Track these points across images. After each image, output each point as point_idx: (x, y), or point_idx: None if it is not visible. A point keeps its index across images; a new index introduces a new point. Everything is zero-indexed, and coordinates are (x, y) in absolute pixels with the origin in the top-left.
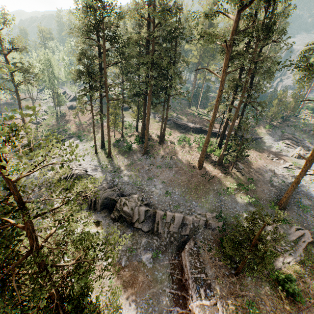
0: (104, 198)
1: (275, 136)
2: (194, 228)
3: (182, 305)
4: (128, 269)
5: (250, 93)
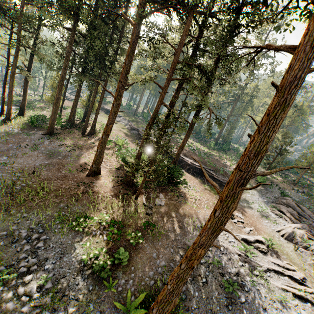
0: None
1: (269, 195)
2: None
3: None
4: None
5: None
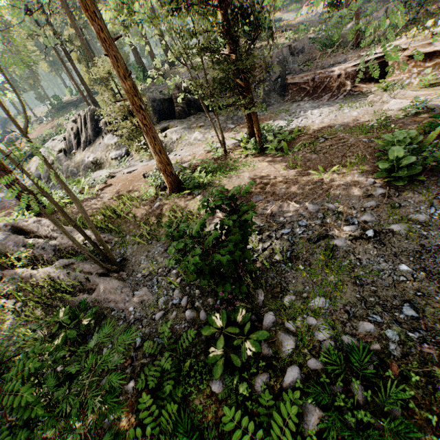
0: (151, 100)
1: (293, 9)
2: (282, 64)
3: (327, 93)
4: (242, 124)
5: None
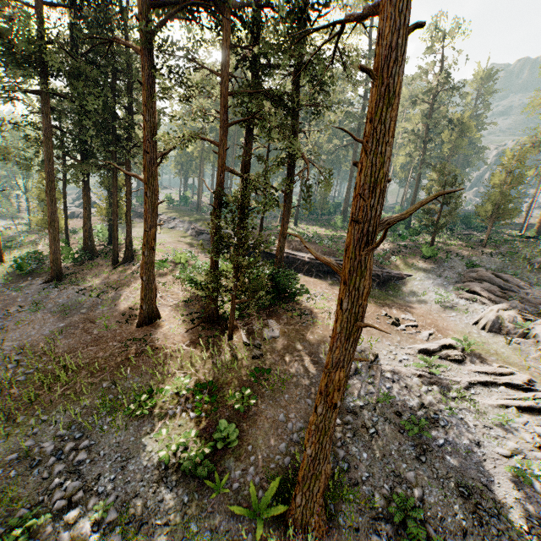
0: None
1: (448, 273)
2: None
3: None
4: None
5: (414, 195)
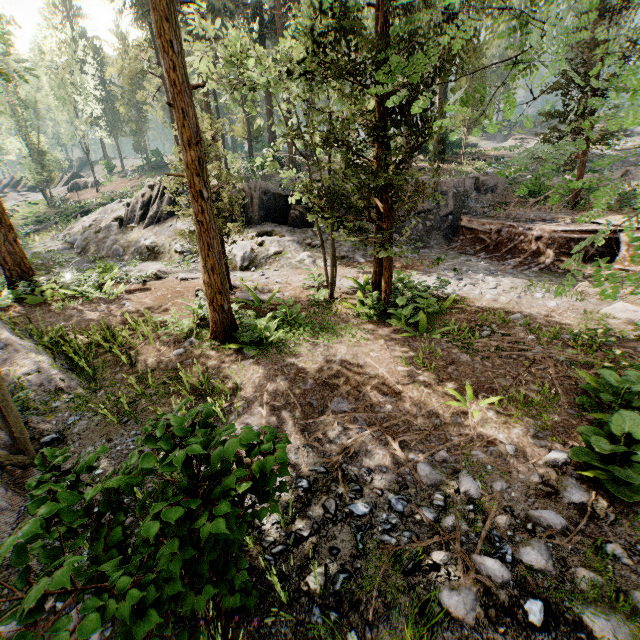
0: (262, 191)
1: (496, 138)
2: (460, 198)
3: (515, 256)
4: None
5: None
